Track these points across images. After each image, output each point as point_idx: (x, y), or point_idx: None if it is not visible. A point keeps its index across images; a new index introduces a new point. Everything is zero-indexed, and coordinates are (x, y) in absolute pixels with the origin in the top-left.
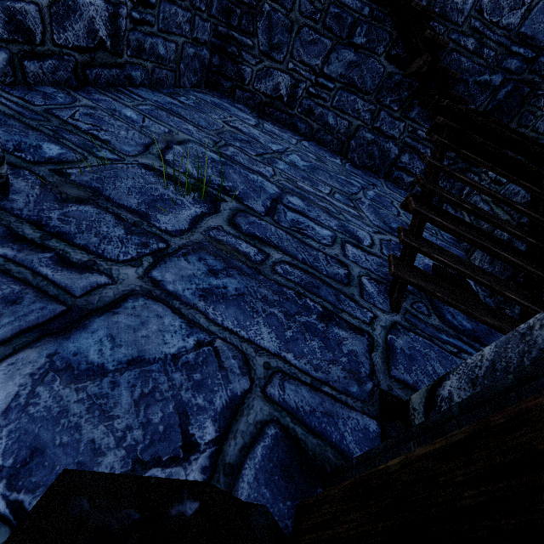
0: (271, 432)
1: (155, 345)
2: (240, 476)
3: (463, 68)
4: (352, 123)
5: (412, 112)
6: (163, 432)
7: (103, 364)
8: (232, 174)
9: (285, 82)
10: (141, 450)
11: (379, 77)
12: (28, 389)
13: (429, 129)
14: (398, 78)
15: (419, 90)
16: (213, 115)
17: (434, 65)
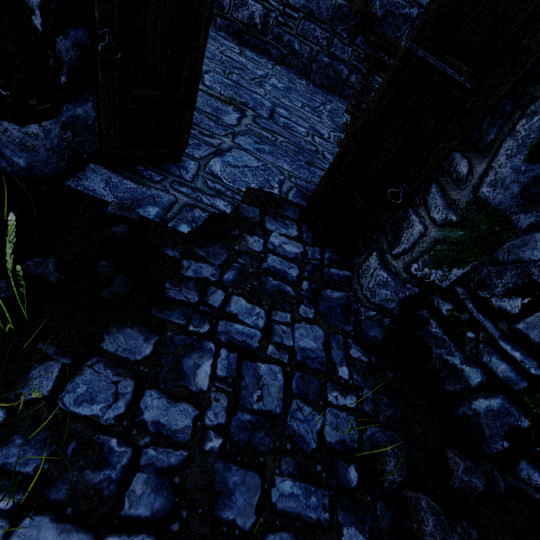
0: (295, 189)
1: (249, 163)
2: (289, 195)
3: (391, 2)
4: (313, 49)
5: (357, 39)
6: (263, 183)
7: (237, 165)
8: (243, 94)
9: (258, 12)
10: (260, 185)
11: (332, 9)
12: (222, 168)
13: (363, 58)
14: (346, 10)
15: (361, 20)
16: (211, 46)
17: (366, 9)
